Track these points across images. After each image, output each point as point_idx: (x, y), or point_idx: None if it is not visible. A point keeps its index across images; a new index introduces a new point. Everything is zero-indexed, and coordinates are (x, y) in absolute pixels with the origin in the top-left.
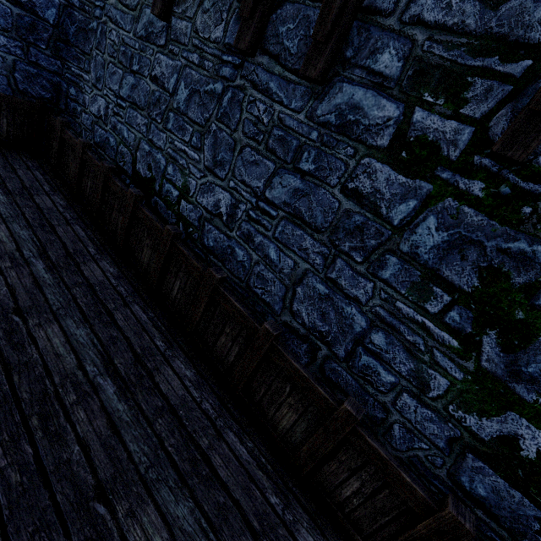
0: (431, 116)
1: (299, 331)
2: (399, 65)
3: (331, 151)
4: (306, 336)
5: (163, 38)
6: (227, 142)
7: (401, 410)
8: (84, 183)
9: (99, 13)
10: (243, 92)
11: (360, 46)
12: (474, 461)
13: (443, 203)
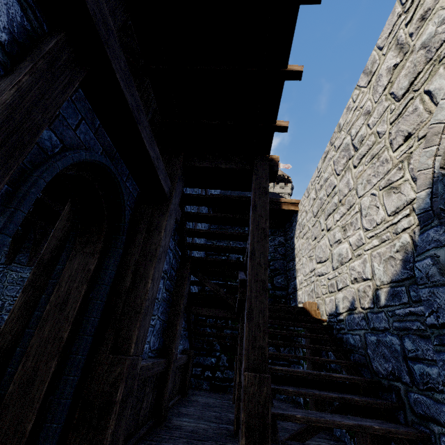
0: None
1: None
2: None
3: None
4: None
5: None
6: (1, 286)
7: None
8: None
9: None
10: (7, 273)
11: None
12: None
13: None
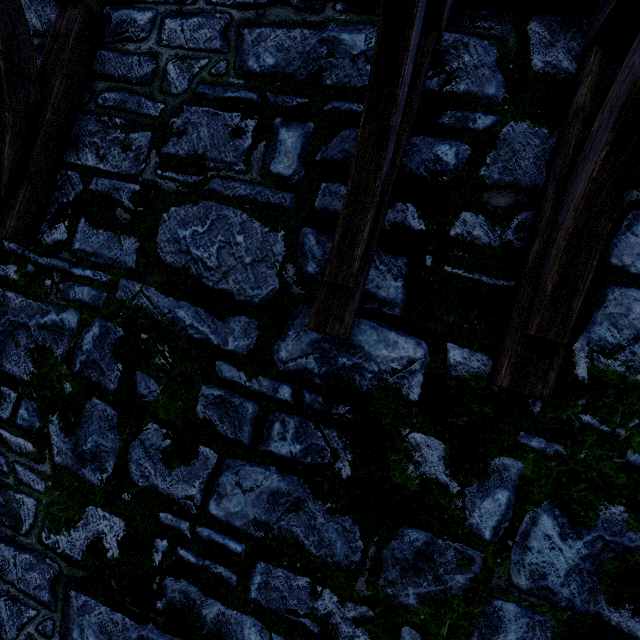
0: None
1: None
2: None
3: None
4: None
5: None
6: None
7: (2, 573)
8: None
9: None
10: None
11: None
12: (78, 599)
13: None
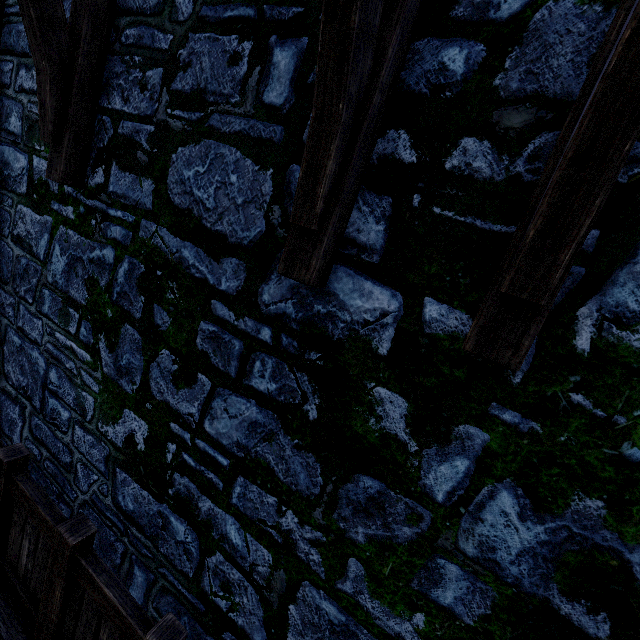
0: (41, 160)
1: (12, 394)
2: (20, 124)
3: (2, 205)
4: (17, 397)
5: None
6: None
7: (78, 446)
8: None
9: None
10: None
11: (1, 114)
12: (121, 475)
13: (59, 231)
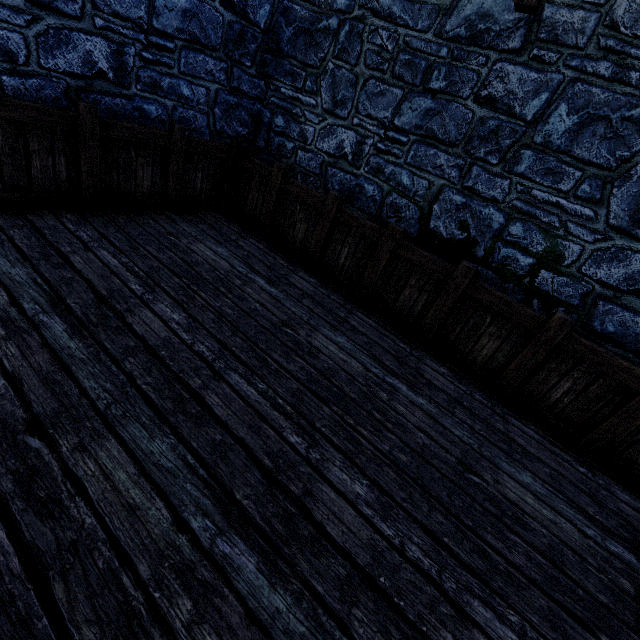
0: None
1: None
2: None
3: None
4: None
5: (516, 38)
6: None
7: None
8: (333, 249)
9: (345, 5)
10: None
11: None
12: None
13: None
